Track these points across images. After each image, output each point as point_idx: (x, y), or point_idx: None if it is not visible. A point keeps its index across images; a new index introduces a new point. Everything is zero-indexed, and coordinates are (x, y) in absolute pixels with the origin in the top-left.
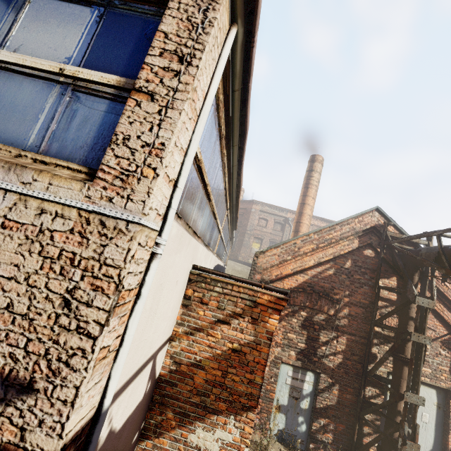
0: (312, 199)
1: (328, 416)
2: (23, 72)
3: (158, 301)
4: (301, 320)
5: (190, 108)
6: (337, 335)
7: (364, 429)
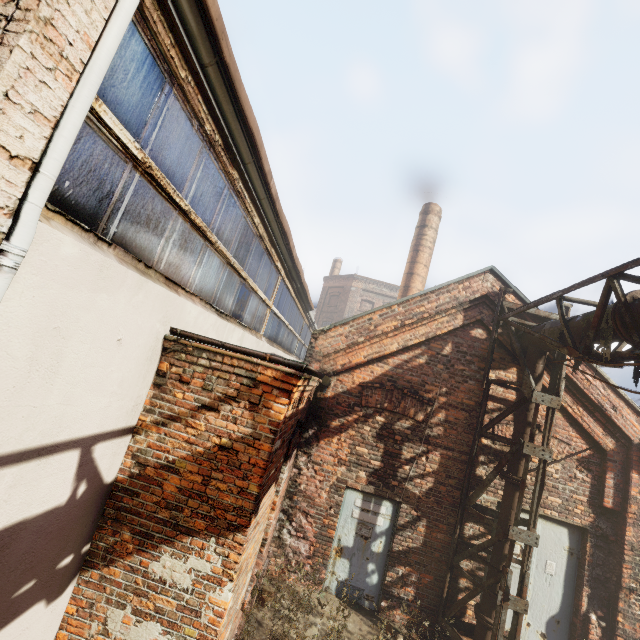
0: (424, 267)
1: (410, 563)
2: None
3: (59, 355)
4: (377, 428)
5: (43, 50)
6: (428, 450)
7: (461, 582)
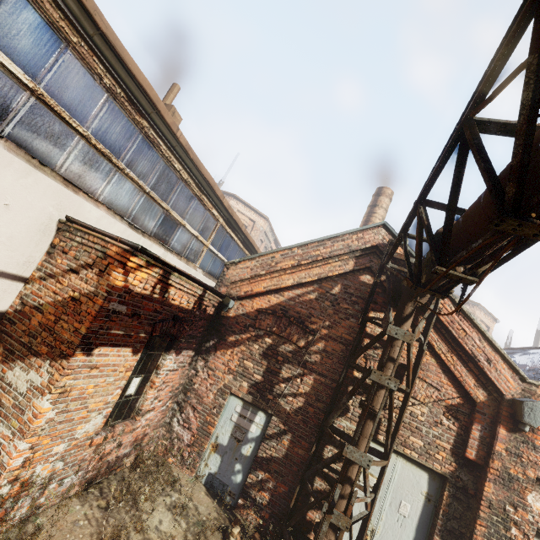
0: None
1: (270, 471)
2: None
3: None
4: (264, 347)
5: None
6: (303, 373)
7: (312, 499)
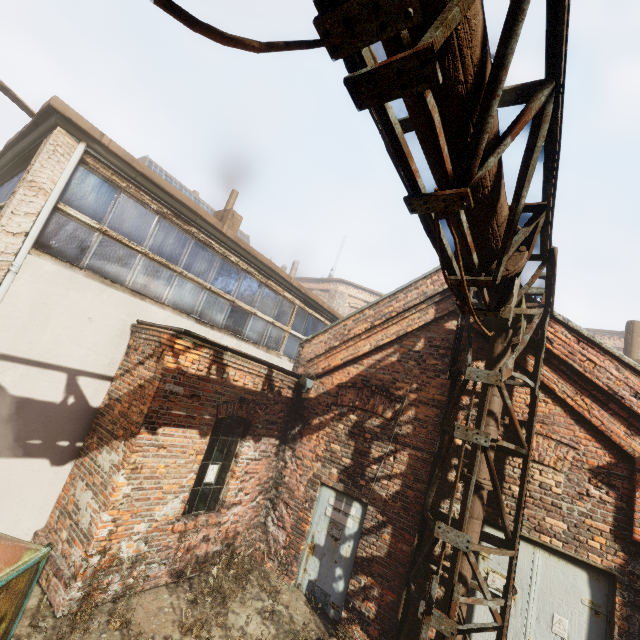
0: None
1: (372, 574)
2: None
3: (47, 317)
4: (350, 426)
5: (29, 193)
6: (396, 449)
7: None
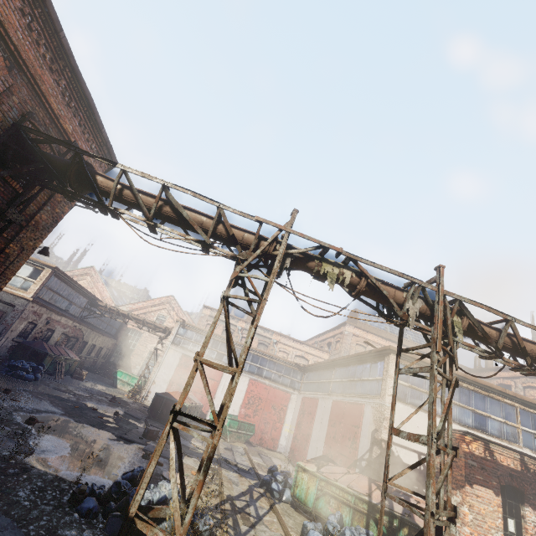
0: None
1: None
2: (372, 380)
3: (405, 427)
4: None
5: (390, 379)
6: None
7: None
